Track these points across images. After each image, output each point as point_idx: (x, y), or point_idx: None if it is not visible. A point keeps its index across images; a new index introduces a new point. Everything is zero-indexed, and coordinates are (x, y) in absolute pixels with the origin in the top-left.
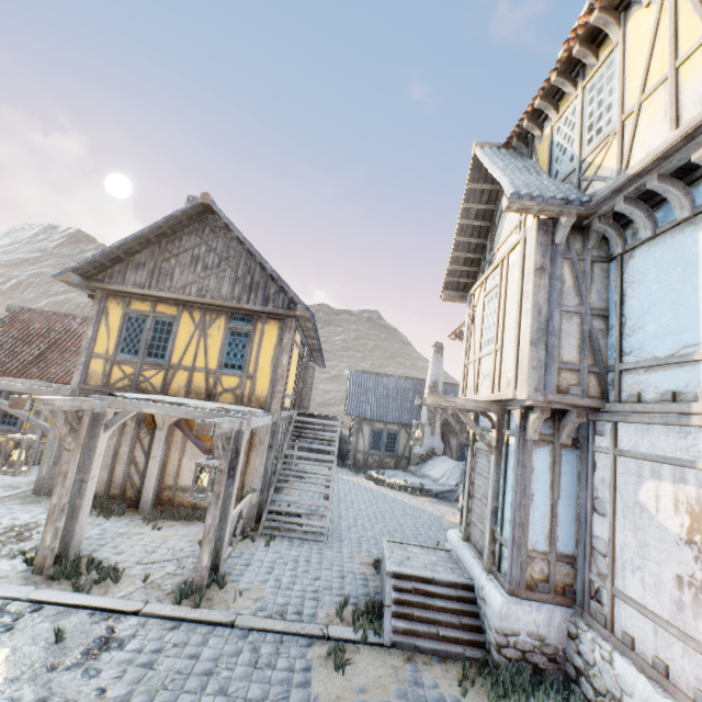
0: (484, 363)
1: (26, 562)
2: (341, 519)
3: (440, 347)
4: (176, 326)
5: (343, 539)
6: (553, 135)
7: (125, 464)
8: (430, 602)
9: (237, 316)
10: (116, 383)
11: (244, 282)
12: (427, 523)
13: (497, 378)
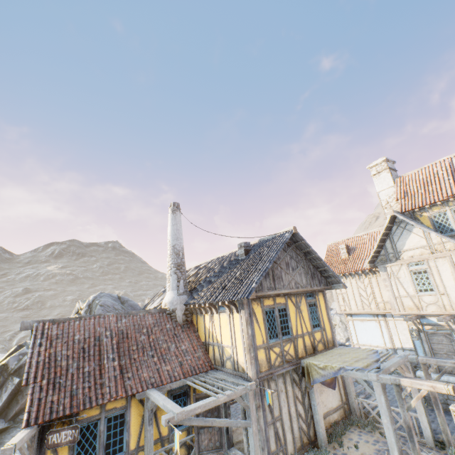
0: (425, 298)
1: None
2: None
3: None
4: (288, 310)
5: None
6: (431, 217)
7: (296, 420)
8: None
9: (307, 294)
10: (275, 363)
11: (309, 274)
12: None
13: (450, 306)
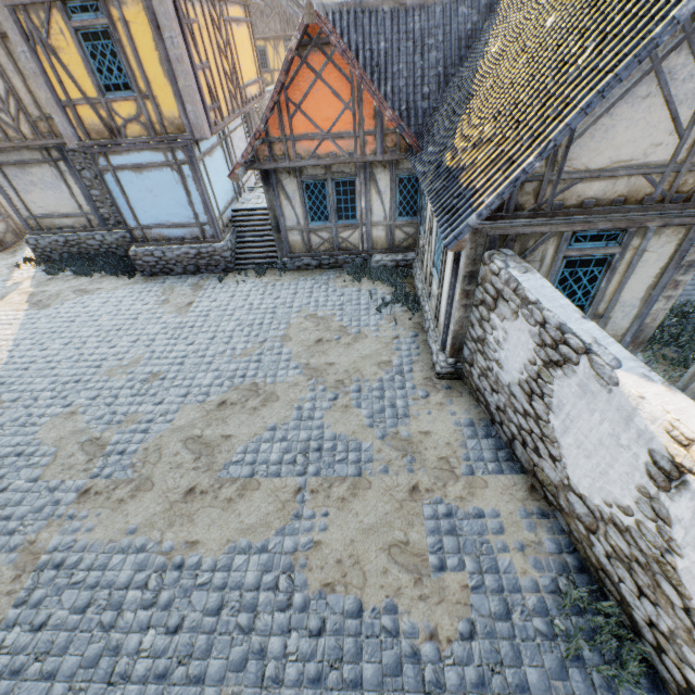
0: None
1: None
2: None
3: None
4: (266, 52)
5: None
6: None
7: None
8: None
9: (287, 39)
10: None
11: (284, 21)
12: None
13: None
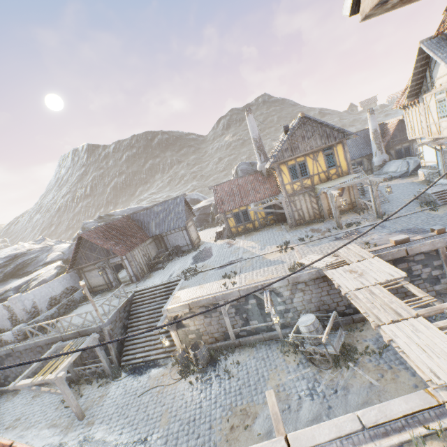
0: (442, 124)
1: (335, 229)
2: (380, 197)
3: (371, 110)
4: (306, 163)
5: (392, 199)
6: None
7: (311, 210)
8: (446, 194)
9: (325, 149)
10: (296, 189)
11: (324, 136)
12: (410, 186)
13: None
